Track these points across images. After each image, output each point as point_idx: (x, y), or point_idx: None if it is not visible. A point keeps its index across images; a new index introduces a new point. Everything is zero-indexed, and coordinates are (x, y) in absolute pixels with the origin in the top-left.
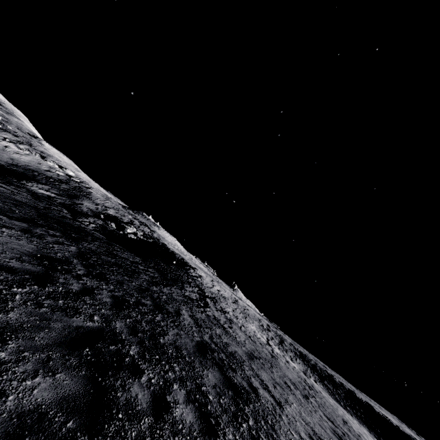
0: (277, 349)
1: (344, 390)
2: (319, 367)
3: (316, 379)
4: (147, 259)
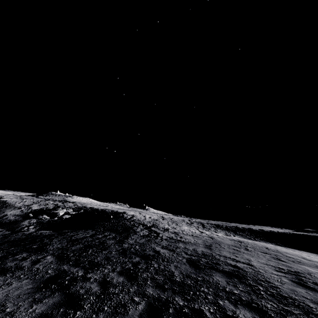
0: (206, 232)
1: (247, 230)
2: (228, 226)
3: (233, 234)
4: (94, 227)
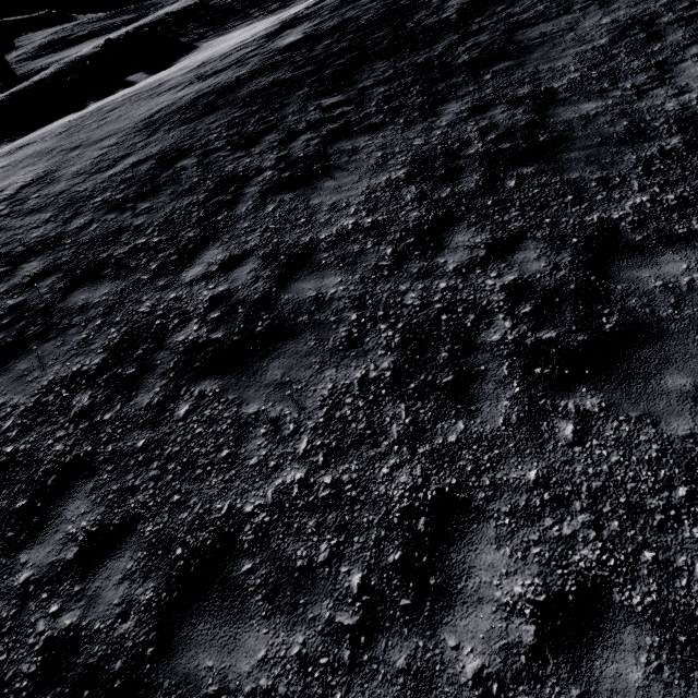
0: None
1: None
2: None
3: None
4: None
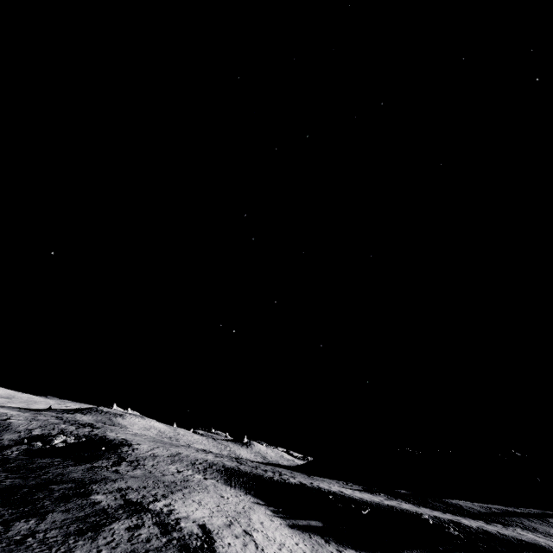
0: (190, 473)
1: (252, 477)
2: (240, 471)
3: (222, 479)
4: (69, 456)
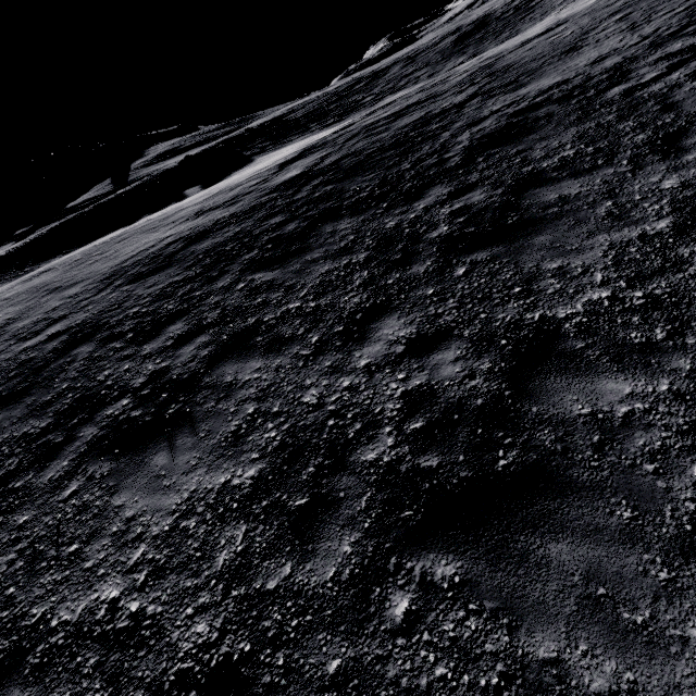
0: None
1: None
2: None
3: None
4: None
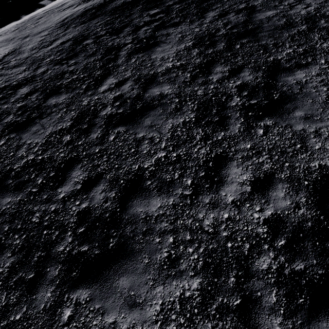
0: None
1: None
2: None
3: None
4: None
